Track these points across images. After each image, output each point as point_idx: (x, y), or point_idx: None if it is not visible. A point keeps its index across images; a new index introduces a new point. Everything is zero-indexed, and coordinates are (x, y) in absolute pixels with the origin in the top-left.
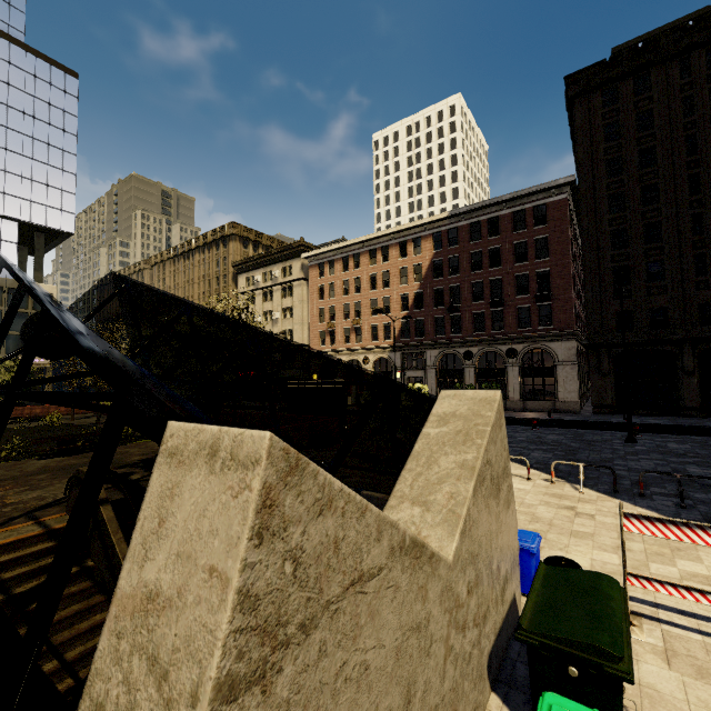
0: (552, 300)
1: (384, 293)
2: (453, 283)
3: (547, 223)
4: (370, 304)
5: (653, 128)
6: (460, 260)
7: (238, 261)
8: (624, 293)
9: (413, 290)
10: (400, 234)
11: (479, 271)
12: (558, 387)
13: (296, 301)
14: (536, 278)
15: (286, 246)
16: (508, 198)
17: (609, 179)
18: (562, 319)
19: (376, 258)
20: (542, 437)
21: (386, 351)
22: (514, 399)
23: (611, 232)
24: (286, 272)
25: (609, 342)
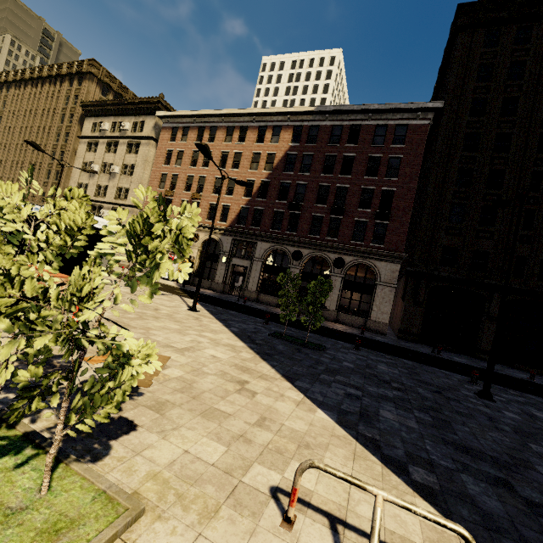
0: (390, 220)
1: (232, 174)
2: (301, 181)
3: (404, 144)
4: (214, 182)
5: (522, 80)
6: (314, 159)
7: (88, 101)
8: (456, 230)
9: (261, 178)
10: (262, 118)
11: (329, 175)
12: (373, 305)
13: (139, 160)
14: (380, 195)
15: (143, 98)
16: (376, 108)
17: (471, 117)
18: (394, 241)
19: (232, 136)
20: (373, 366)
21: (218, 233)
22: (330, 308)
23: (459, 169)
24: (137, 127)
25: (431, 273)
